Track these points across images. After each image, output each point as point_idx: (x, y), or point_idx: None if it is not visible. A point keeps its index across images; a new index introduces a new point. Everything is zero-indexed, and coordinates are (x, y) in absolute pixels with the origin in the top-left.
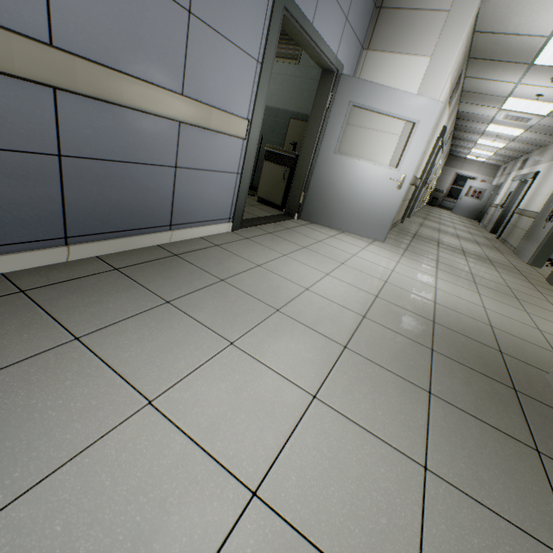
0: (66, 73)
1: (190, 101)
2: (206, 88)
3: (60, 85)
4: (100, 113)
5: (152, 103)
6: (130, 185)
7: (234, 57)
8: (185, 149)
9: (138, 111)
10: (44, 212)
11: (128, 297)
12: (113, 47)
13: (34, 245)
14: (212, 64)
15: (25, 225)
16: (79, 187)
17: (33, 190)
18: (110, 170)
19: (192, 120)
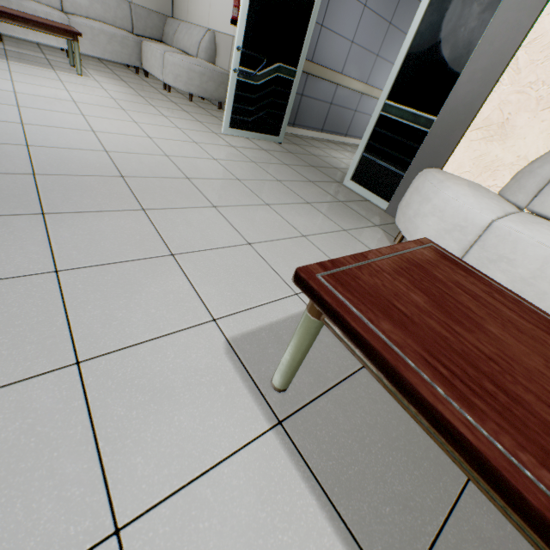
0: (342, 81)
1: (368, 86)
2: (375, 81)
3: (340, 84)
4: (343, 91)
5: (357, 88)
6: (341, 116)
7: (388, 67)
8: (360, 104)
9: (352, 90)
10: (322, 120)
11: (339, 148)
12: (353, 71)
13: (316, 130)
14: (379, 71)
15: (317, 123)
16: (330, 114)
17: (323, 113)
18: (339, 110)
19: (367, 93)
